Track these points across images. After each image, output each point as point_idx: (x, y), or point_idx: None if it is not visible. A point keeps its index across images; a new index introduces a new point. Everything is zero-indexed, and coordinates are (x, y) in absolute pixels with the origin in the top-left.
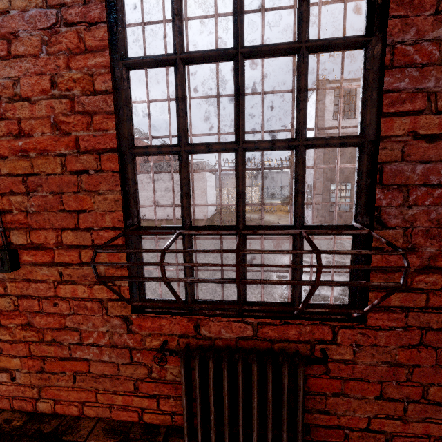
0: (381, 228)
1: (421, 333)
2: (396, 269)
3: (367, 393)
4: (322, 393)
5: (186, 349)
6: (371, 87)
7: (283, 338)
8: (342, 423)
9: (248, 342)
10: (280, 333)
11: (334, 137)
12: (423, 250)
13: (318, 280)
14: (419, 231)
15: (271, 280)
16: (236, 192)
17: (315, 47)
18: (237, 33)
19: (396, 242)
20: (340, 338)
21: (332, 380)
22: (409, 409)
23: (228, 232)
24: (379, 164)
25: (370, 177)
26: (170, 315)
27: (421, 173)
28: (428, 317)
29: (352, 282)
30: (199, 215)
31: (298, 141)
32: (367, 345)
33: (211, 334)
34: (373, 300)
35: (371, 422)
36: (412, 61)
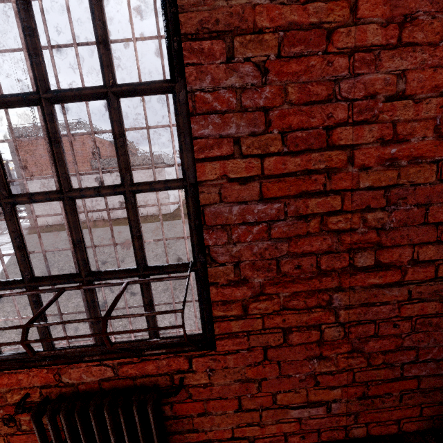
0: (214, 264)
1: (264, 351)
2: (233, 300)
3: (228, 408)
4: (189, 415)
5: (40, 404)
6: (183, 132)
7: (144, 373)
8: (212, 437)
9: (112, 382)
10: (140, 369)
11: (159, 181)
12: (253, 280)
13: (108, 345)
14: (247, 264)
15: (67, 349)
16: (72, 241)
17: (122, 92)
18: (36, 77)
19: (229, 275)
20: (196, 365)
21: (196, 403)
22: (265, 415)
23: (52, 290)
24: (201, 207)
25: (198, 218)
26: (26, 369)
27: (240, 213)
28: (267, 337)
29: (143, 341)
30: (162, 210)
31: (124, 187)
32: (220, 368)
33: (74, 380)
34: (219, 329)
35: (236, 431)
36: (214, 107)
